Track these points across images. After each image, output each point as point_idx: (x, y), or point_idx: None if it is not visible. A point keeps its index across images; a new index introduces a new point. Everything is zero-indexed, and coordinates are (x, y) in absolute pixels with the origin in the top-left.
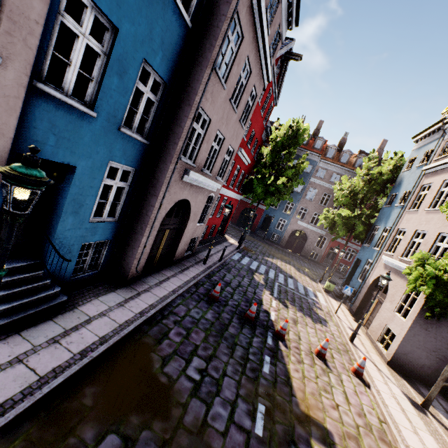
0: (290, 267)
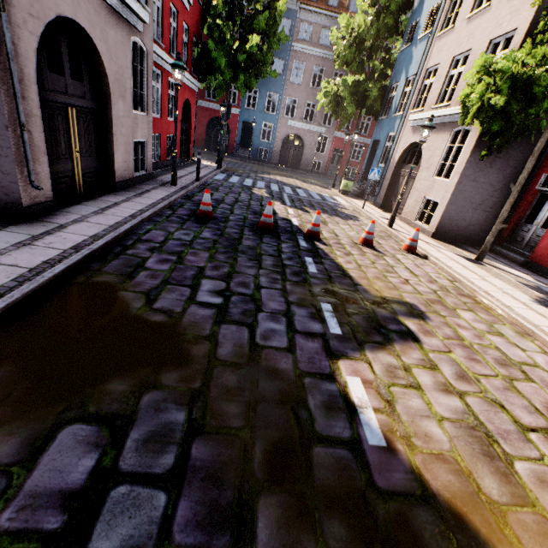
0: (294, 180)
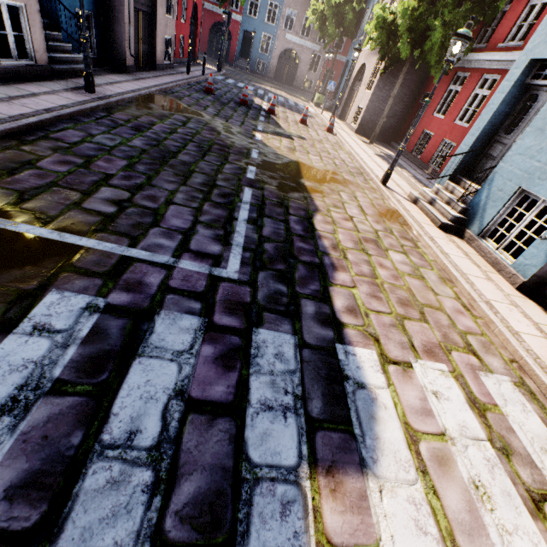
0: (281, 92)
